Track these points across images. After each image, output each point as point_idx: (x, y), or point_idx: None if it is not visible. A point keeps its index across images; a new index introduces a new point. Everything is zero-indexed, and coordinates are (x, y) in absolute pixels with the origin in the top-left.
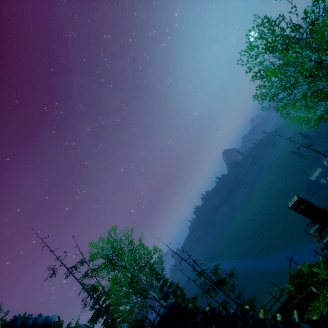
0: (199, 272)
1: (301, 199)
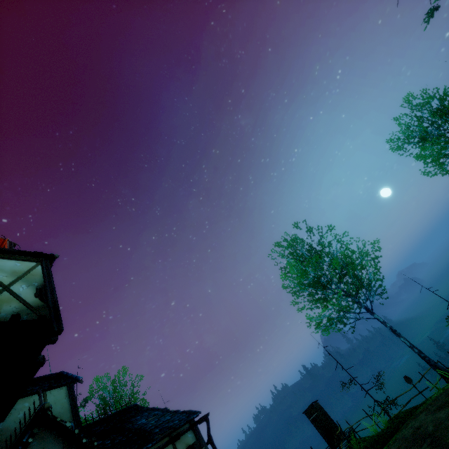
0: None
1: (318, 406)
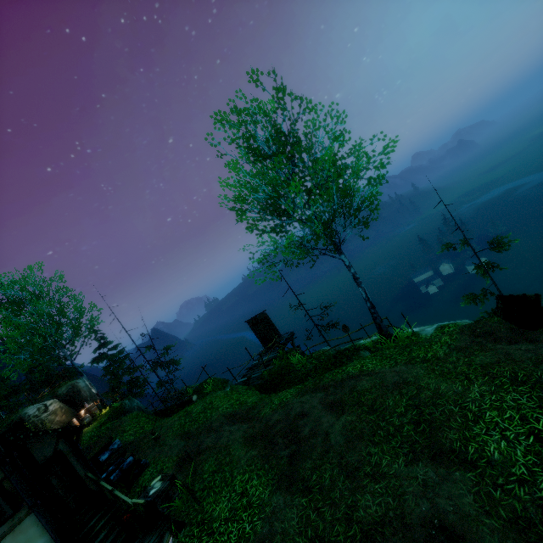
0: (138, 347)
1: (263, 317)
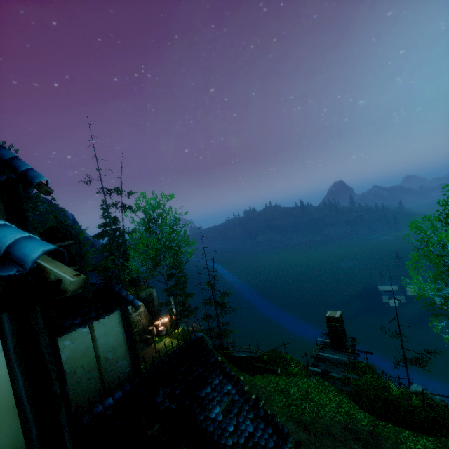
0: (212, 287)
1: (341, 318)
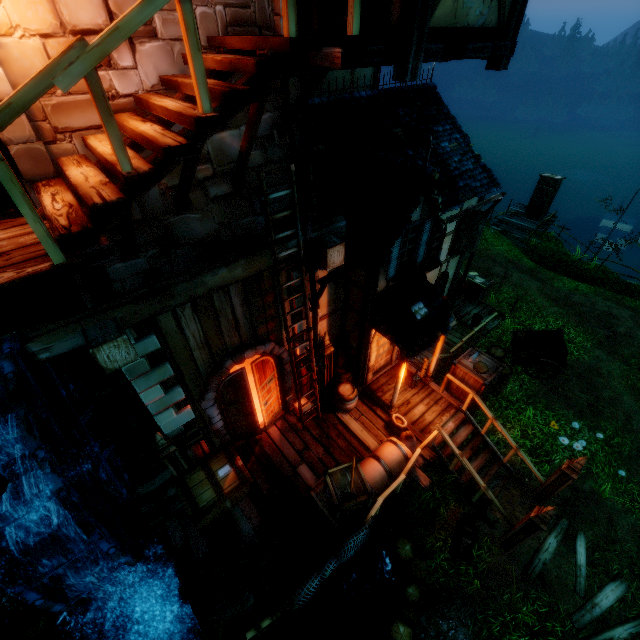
0: None
1: (559, 184)
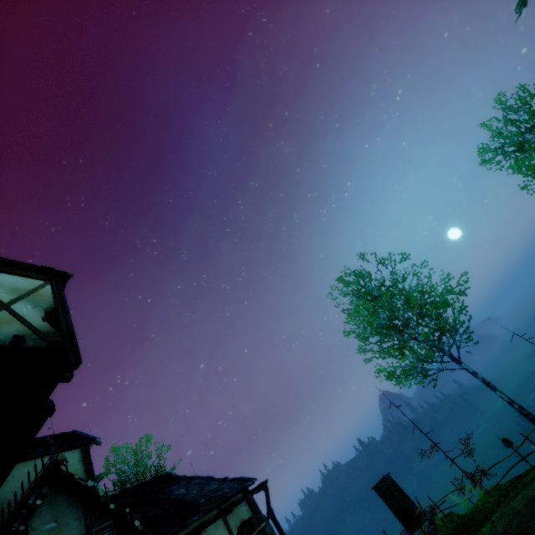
0: None
1: (390, 480)
